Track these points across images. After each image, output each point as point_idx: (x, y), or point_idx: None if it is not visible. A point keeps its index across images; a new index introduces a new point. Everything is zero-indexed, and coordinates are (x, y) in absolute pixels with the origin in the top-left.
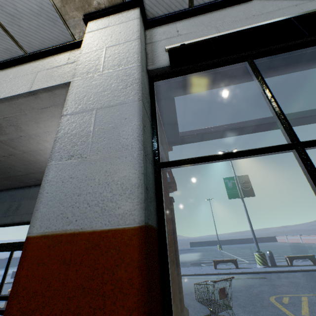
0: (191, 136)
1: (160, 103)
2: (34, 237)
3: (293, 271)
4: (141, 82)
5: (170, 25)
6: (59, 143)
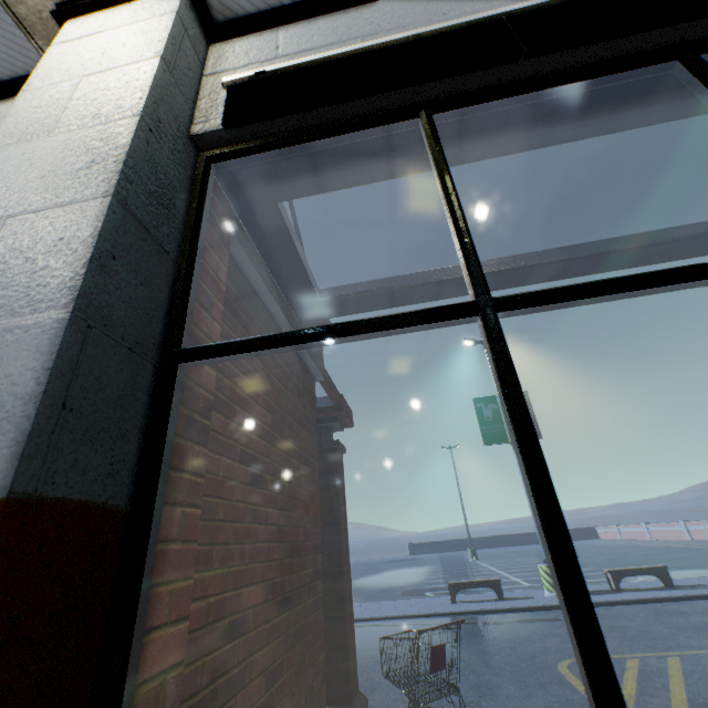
0: (345, 297)
1: (248, 218)
2: None
3: (619, 603)
4: (127, 153)
5: (265, 36)
6: None
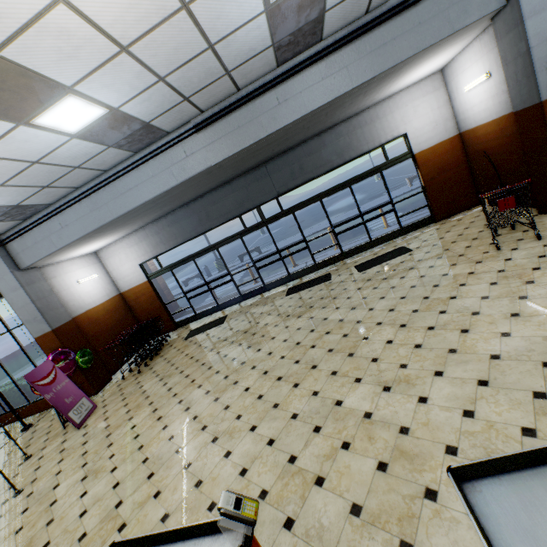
0: None
1: None
2: (545, 101)
3: None
4: None
5: None
6: (537, 64)
